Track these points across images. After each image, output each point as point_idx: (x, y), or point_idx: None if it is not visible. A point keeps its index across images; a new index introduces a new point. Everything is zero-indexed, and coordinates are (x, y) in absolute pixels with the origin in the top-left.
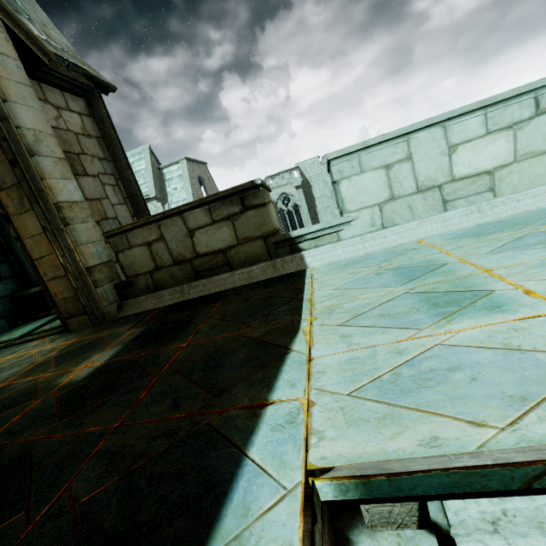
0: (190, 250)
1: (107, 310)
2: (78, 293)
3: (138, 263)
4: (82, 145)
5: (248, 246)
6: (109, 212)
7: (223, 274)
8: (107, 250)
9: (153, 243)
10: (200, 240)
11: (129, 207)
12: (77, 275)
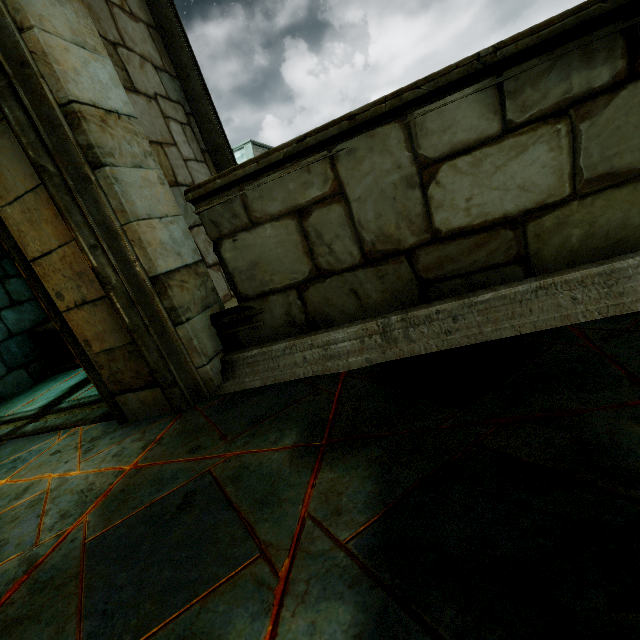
0: (415, 223)
1: (203, 376)
2: (138, 340)
3: (270, 263)
4: (120, 29)
5: (606, 201)
6: (180, 173)
7: (513, 286)
8: (190, 238)
9: (313, 210)
10: (448, 191)
11: (210, 170)
12: (131, 295)
